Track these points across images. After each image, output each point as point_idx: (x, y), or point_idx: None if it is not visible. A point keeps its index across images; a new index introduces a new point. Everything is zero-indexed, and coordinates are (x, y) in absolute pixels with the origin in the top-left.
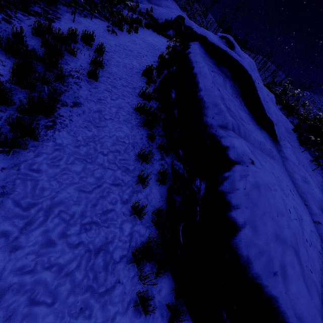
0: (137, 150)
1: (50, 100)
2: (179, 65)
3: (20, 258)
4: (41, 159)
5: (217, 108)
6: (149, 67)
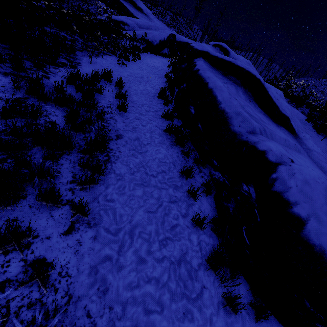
0: (178, 167)
1: (103, 138)
2: (191, 83)
3: (126, 276)
4: (110, 190)
5: (240, 117)
6: (163, 89)
